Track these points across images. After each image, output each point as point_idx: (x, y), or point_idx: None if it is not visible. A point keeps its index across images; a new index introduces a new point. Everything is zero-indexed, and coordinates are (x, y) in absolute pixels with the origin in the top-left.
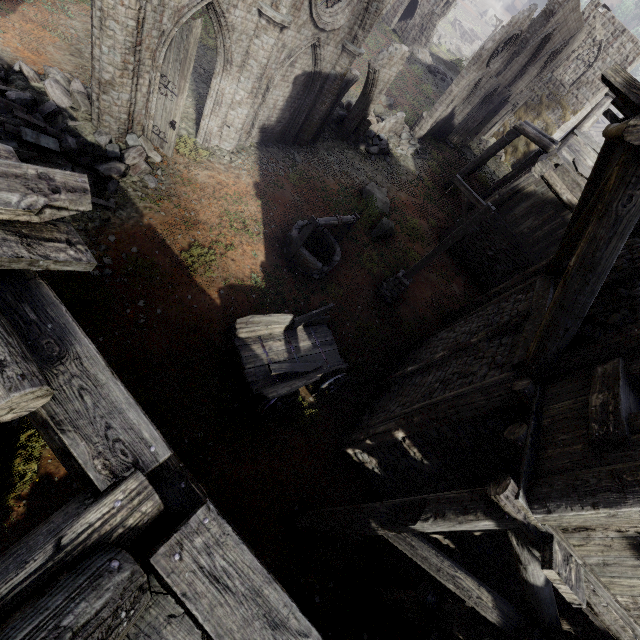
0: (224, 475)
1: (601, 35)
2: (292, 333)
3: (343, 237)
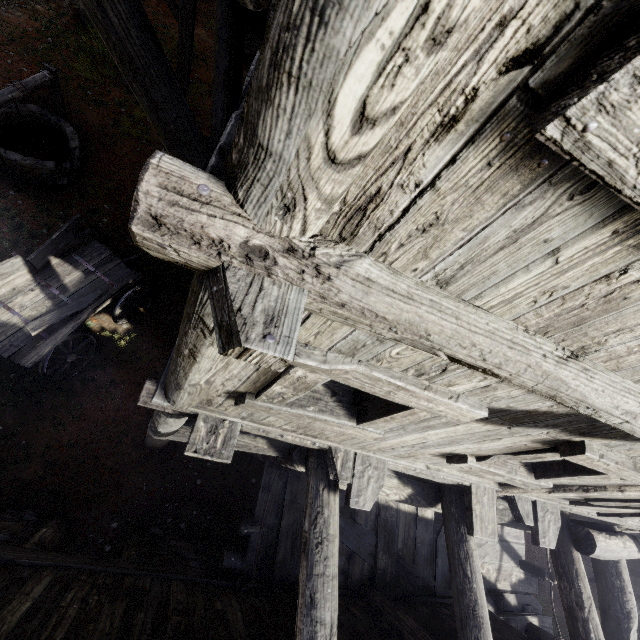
0: (50, 447)
1: None
2: (47, 273)
3: (65, 109)
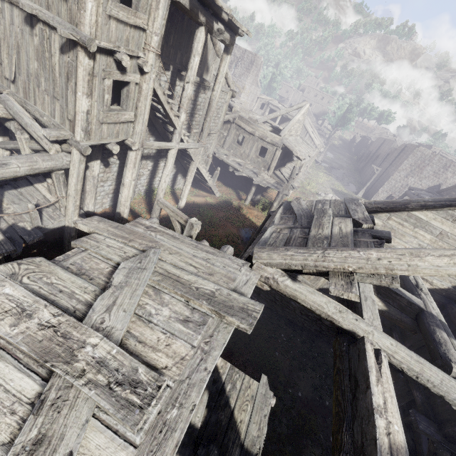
0: None
1: (239, 55)
2: None
3: None
